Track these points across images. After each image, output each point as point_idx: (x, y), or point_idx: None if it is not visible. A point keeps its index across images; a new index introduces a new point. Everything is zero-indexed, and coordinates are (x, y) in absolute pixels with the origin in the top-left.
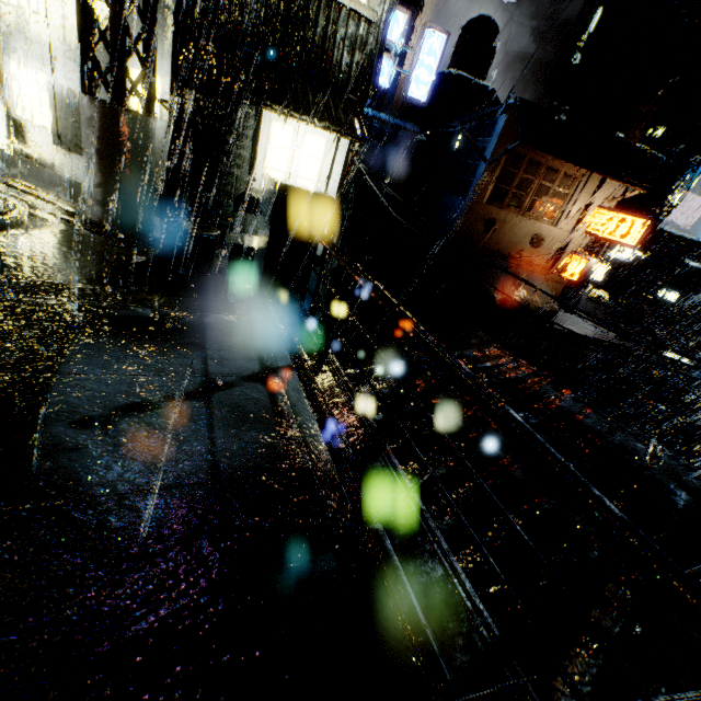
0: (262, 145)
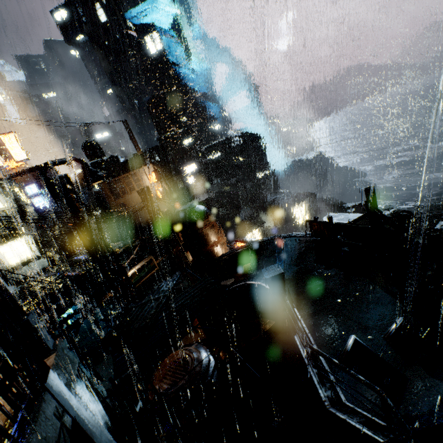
0: (1, 256)
